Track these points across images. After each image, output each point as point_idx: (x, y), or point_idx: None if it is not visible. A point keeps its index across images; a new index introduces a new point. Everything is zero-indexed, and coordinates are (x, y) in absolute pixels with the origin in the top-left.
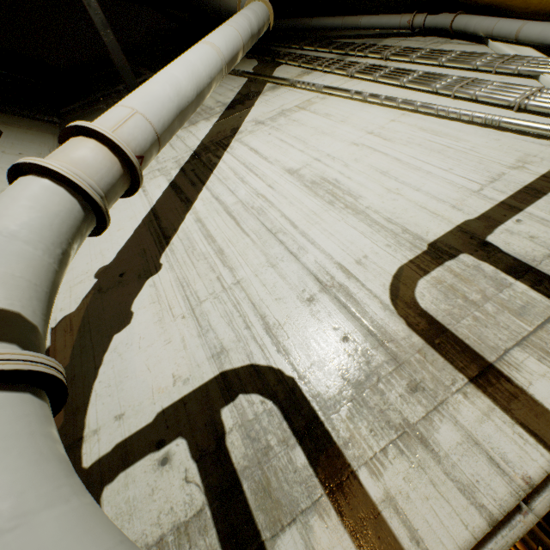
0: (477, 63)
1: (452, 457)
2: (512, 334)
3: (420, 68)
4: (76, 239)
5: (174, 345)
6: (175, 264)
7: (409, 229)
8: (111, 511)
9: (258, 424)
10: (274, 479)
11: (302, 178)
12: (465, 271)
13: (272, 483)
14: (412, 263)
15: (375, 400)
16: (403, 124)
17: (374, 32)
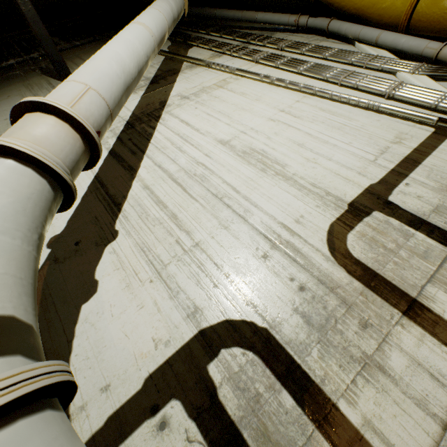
0: (352, 59)
1: (405, 378)
2: (423, 274)
3: (309, 59)
4: (48, 220)
5: (147, 309)
6: (132, 230)
7: (331, 192)
8: None
9: (244, 374)
10: (270, 424)
11: (233, 148)
12: (379, 225)
13: (269, 427)
14: (339, 220)
15: (337, 339)
16: (306, 104)
17: (266, 26)
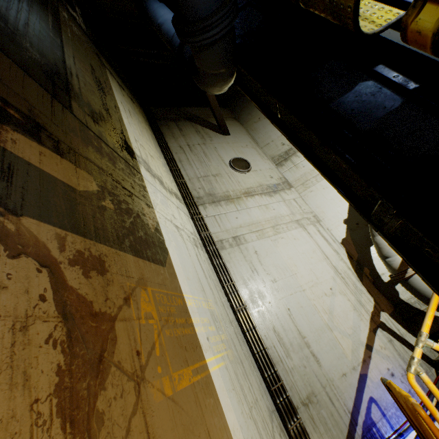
0: None
1: None
2: None
3: None
4: None
5: None
6: None
7: None
8: (400, 291)
9: None
10: None
11: None
12: None
13: None
14: None
15: None
16: None
17: None
